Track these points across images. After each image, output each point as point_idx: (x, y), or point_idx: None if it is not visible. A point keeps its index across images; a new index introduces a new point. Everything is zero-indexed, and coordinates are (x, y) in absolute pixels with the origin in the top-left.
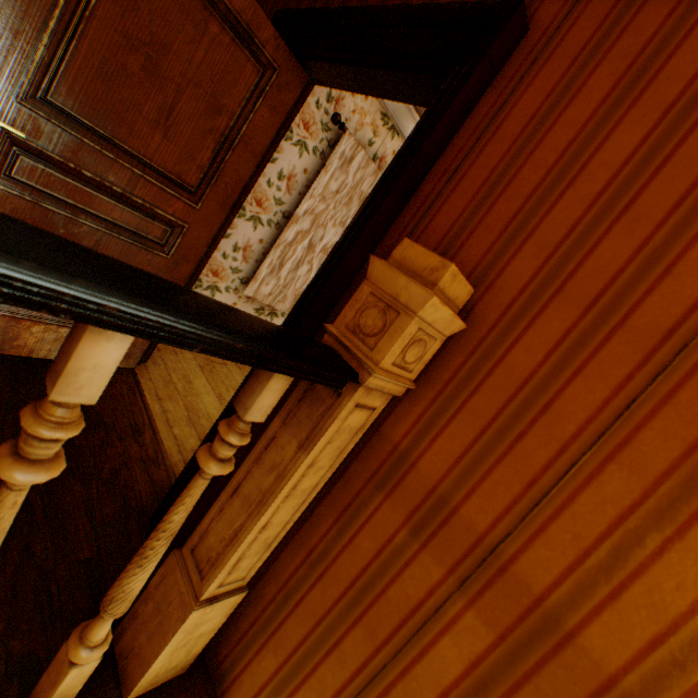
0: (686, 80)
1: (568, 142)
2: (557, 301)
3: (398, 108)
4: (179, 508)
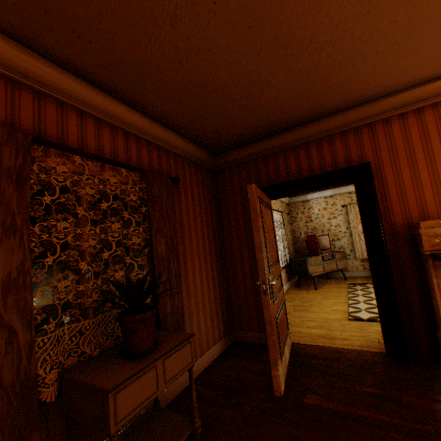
0: (423, 161)
1: (410, 181)
2: None
3: None
4: None
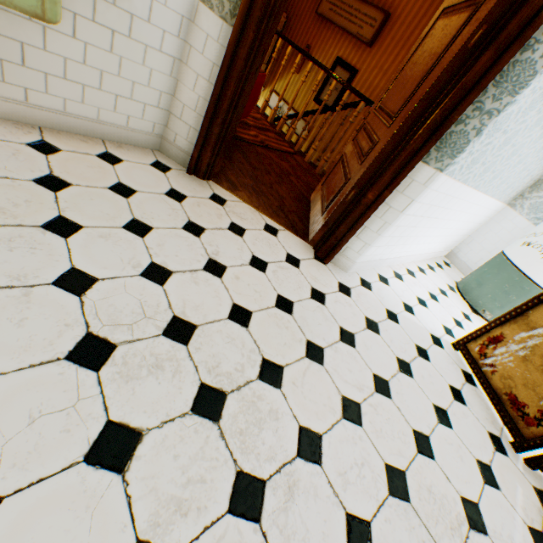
0: None
1: None
2: (294, 16)
3: None
4: None
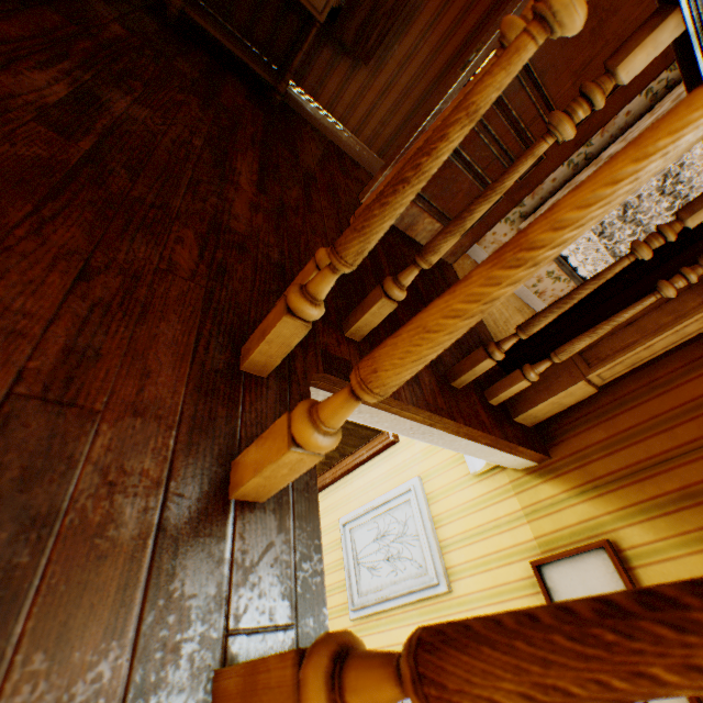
0: None
1: None
2: None
3: None
4: (629, 311)
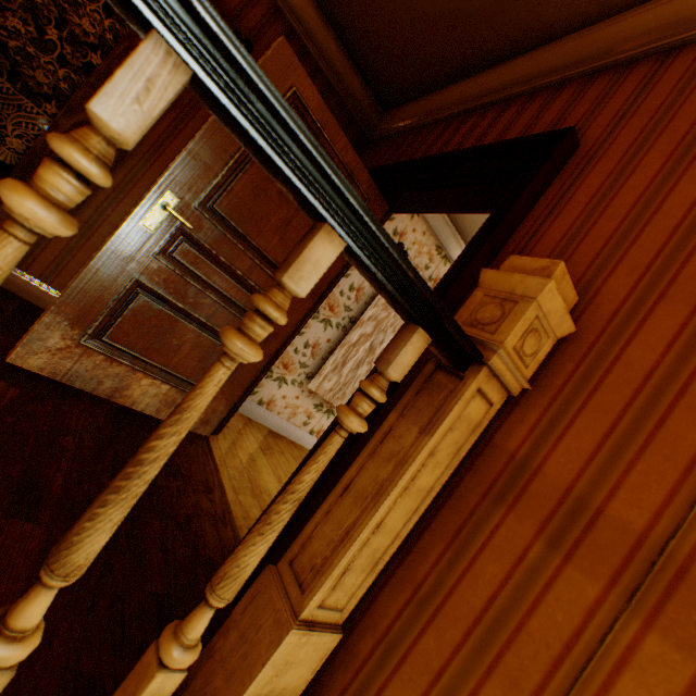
0: None
1: (636, 198)
2: (663, 303)
3: (450, 242)
4: (311, 467)
